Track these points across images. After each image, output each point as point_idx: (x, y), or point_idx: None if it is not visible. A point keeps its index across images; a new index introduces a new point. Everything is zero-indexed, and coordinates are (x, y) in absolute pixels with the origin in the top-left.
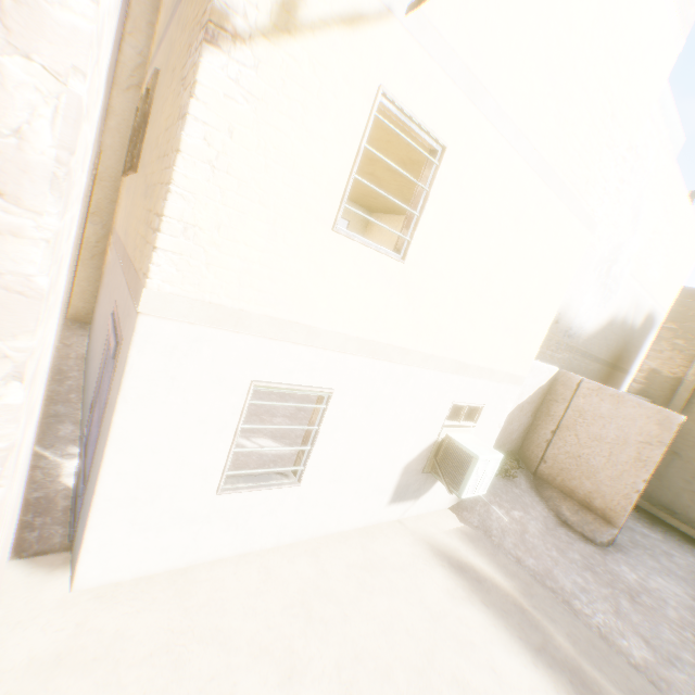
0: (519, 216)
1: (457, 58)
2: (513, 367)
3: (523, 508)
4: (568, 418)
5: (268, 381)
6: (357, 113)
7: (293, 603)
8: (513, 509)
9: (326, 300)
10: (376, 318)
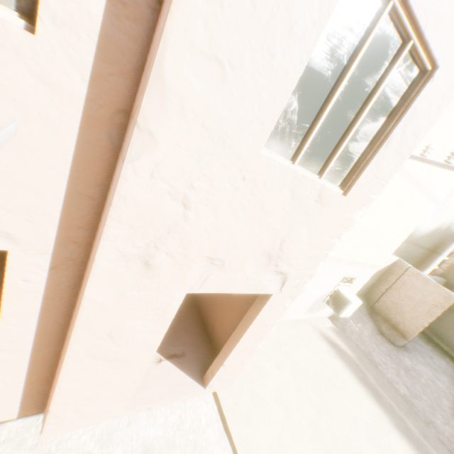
0: (399, 203)
1: None
2: (375, 262)
3: (362, 323)
4: (396, 284)
5: None
6: None
7: (274, 344)
8: (357, 323)
9: None
10: None
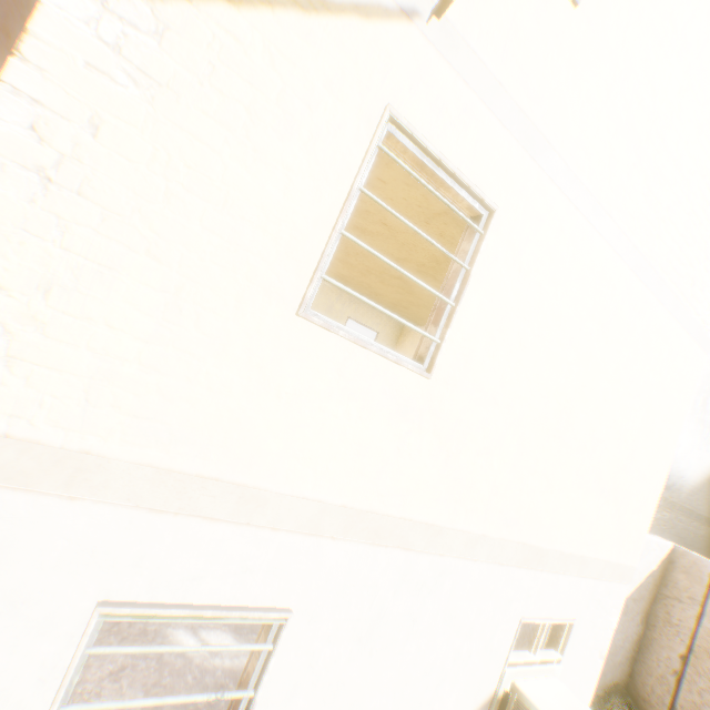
0: (607, 320)
1: (506, 94)
2: (614, 551)
3: None
4: (706, 634)
5: (142, 599)
6: (348, 138)
7: None
8: None
9: (281, 436)
10: (379, 471)
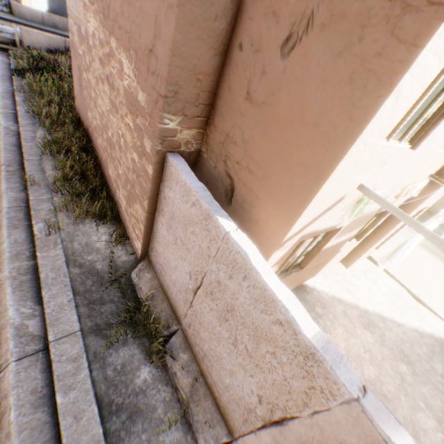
0: None
1: None
2: None
3: None
4: None
5: None
6: None
7: None
8: None
9: None
10: None
